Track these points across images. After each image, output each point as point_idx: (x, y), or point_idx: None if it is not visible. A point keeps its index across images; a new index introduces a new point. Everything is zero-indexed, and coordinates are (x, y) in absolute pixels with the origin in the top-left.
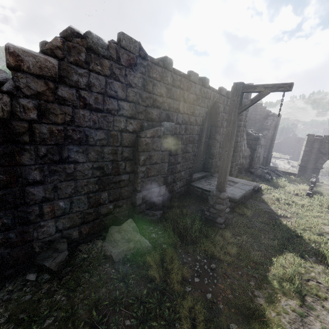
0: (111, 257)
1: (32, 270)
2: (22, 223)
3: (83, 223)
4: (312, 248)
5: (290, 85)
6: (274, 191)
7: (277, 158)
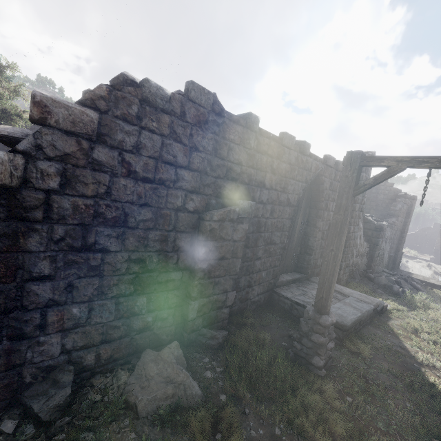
0: (135, 408)
1: (13, 413)
2: (12, 336)
3: (103, 341)
4: None
5: (440, 159)
6: (408, 315)
7: (411, 258)
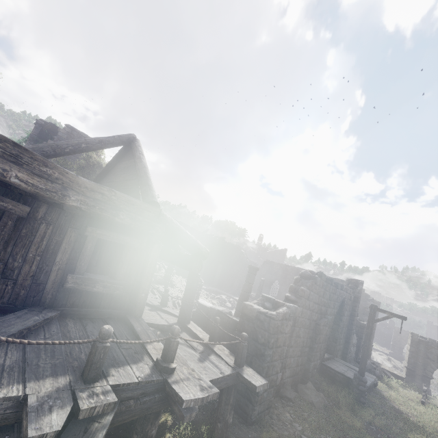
0: (313, 404)
1: (279, 398)
2: (284, 367)
3: (291, 376)
4: (432, 437)
5: (405, 318)
6: (389, 390)
7: (374, 349)
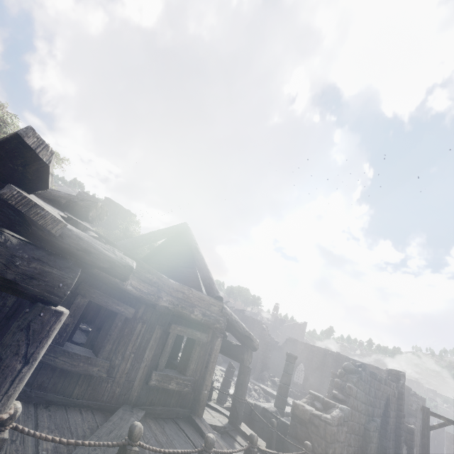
0: None
1: None
2: None
3: None
4: None
5: None
6: None
7: None
